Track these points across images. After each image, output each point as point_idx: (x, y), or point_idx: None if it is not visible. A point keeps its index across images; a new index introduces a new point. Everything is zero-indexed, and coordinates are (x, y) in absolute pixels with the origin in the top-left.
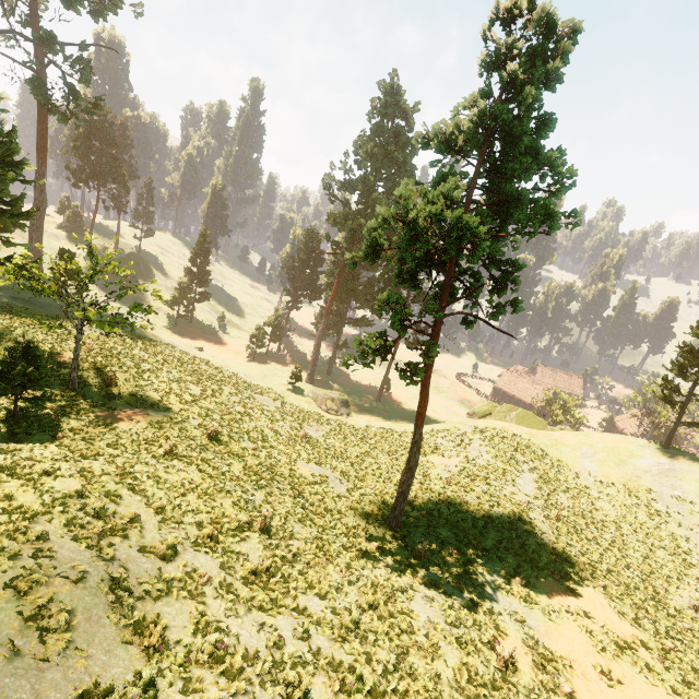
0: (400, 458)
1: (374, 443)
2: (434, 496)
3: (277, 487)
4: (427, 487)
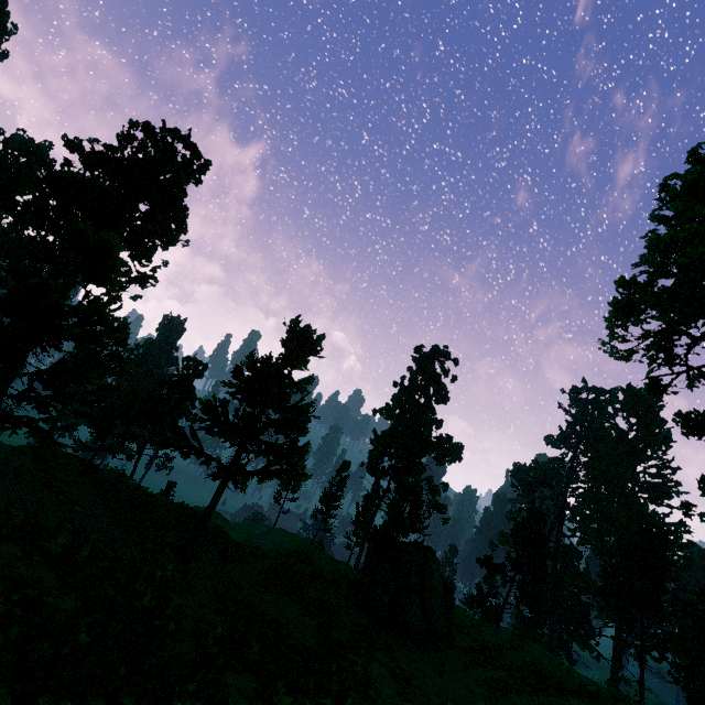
0: None
1: None
2: None
3: None
4: None
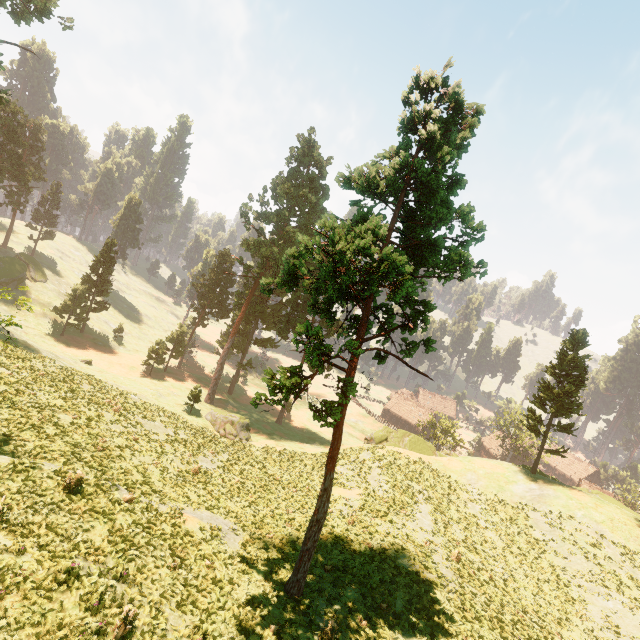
0: (300, 491)
1: (273, 474)
2: (337, 542)
3: (153, 556)
4: (330, 530)
